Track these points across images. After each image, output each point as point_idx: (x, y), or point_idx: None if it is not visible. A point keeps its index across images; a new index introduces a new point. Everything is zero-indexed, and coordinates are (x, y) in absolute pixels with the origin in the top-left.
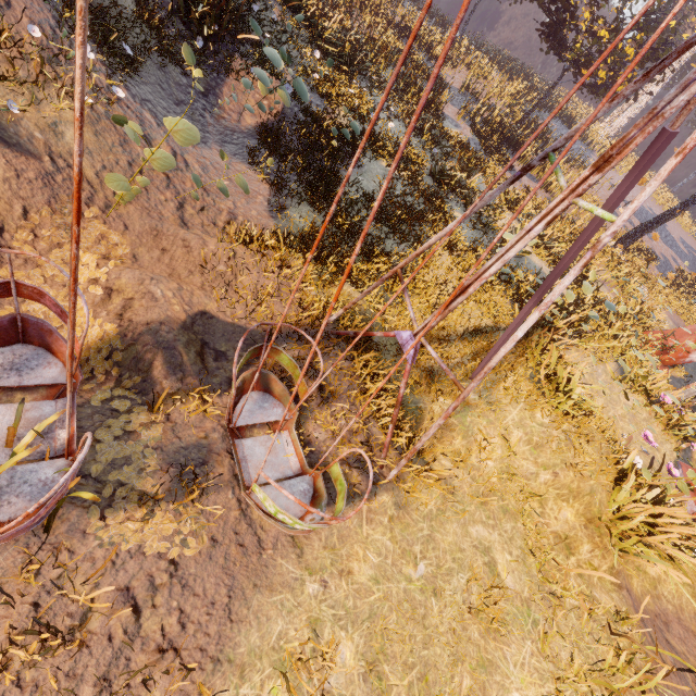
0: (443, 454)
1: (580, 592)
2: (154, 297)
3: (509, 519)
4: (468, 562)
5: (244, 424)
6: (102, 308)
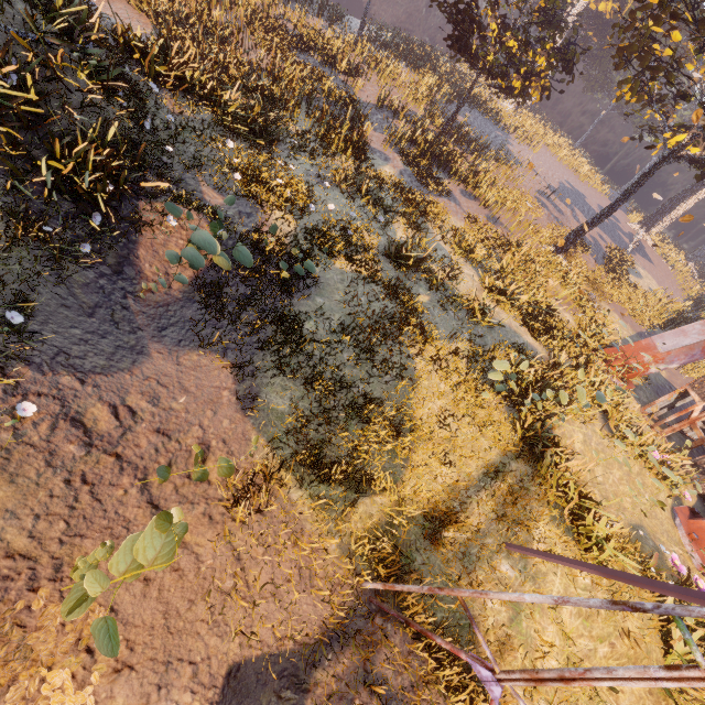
0: None
1: None
2: None
3: None
4: None
5: None
6: None
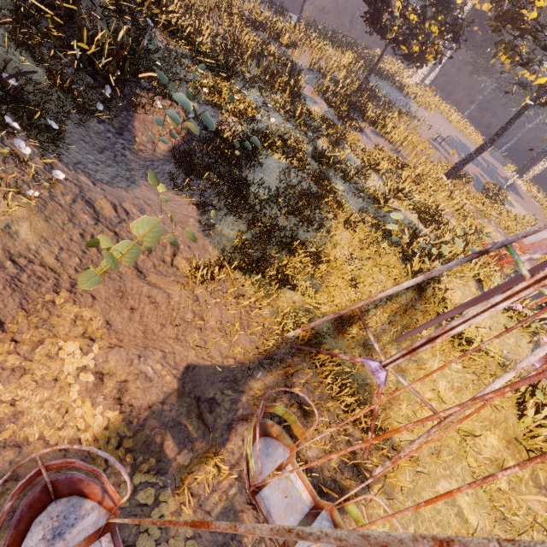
0: (396, 421)
1: (519, 506)
2: (148, 377)
3: (457, 462)
4: (445, 521)
5: (260, 481)
6: (97, 392)
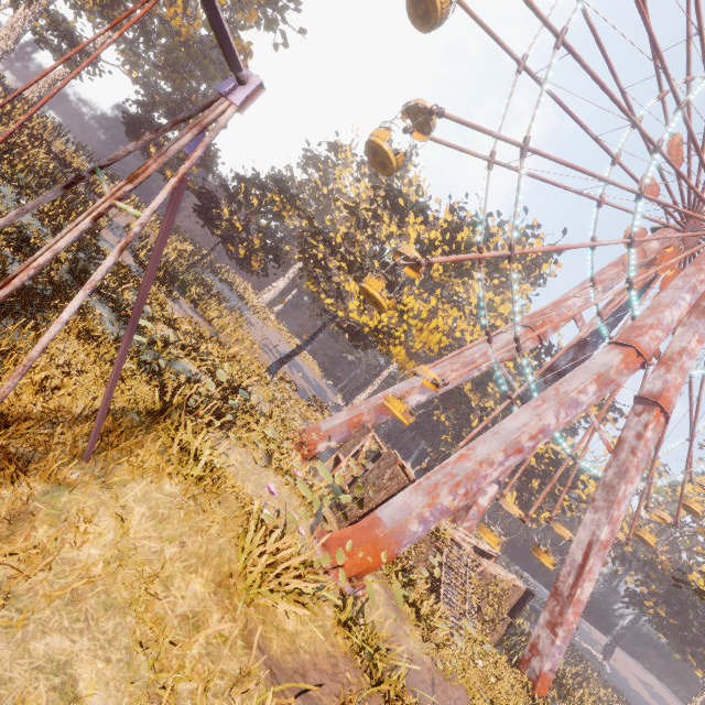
0: (9, 554)
1: (204, 671)
2: None
3: (114, 615)
4: (15, 698)
5: None
6: None
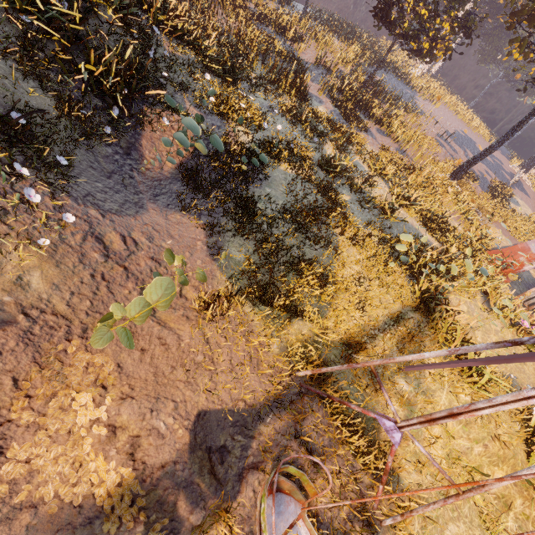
0: (404, 458)
1: None
2: (160, 433)
3: (464, 501)
4: None
5: None
6: (110, 445)
